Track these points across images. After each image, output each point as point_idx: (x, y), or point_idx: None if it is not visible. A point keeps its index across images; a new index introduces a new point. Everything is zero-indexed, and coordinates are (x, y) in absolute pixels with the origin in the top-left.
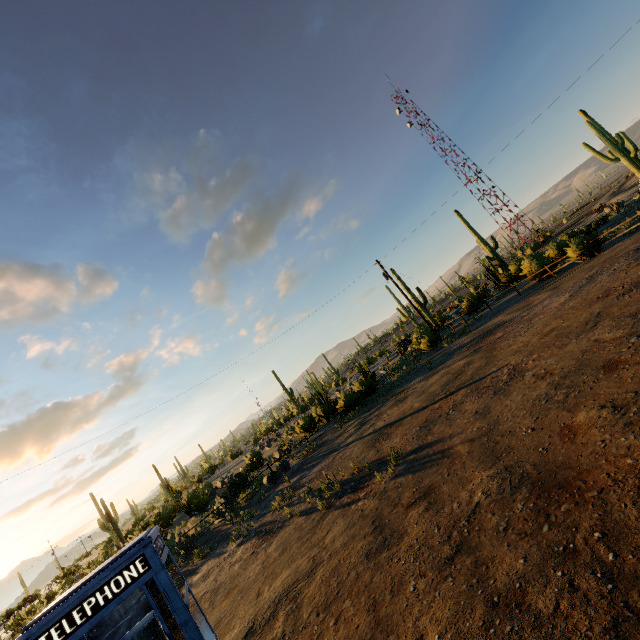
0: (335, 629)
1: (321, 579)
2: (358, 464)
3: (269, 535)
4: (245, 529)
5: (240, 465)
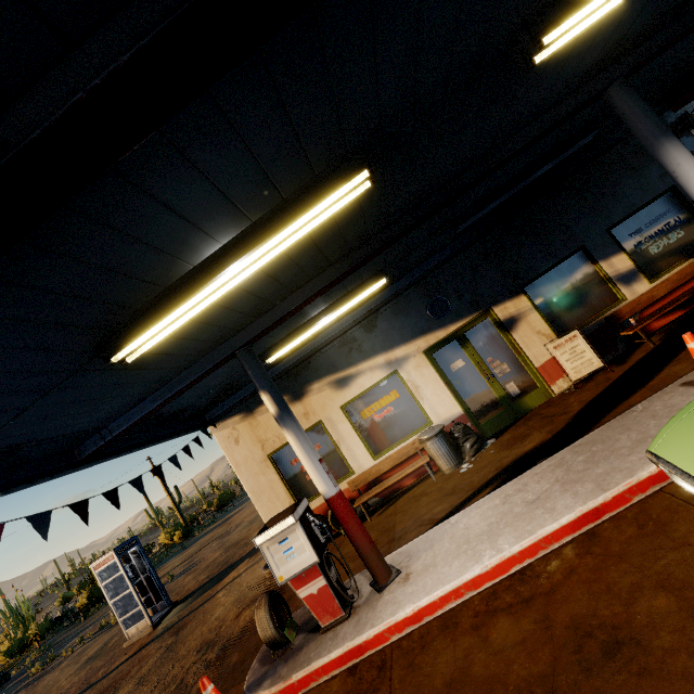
0: None
1: None
2: None
3: (47, 674)
4: None
5: None
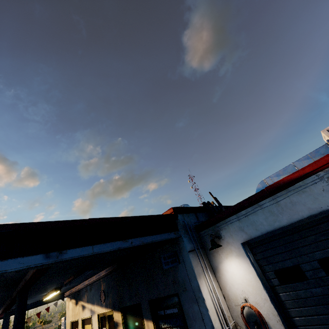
0: None
1: None
2: None
3: None
4: None
5: (51, 327)
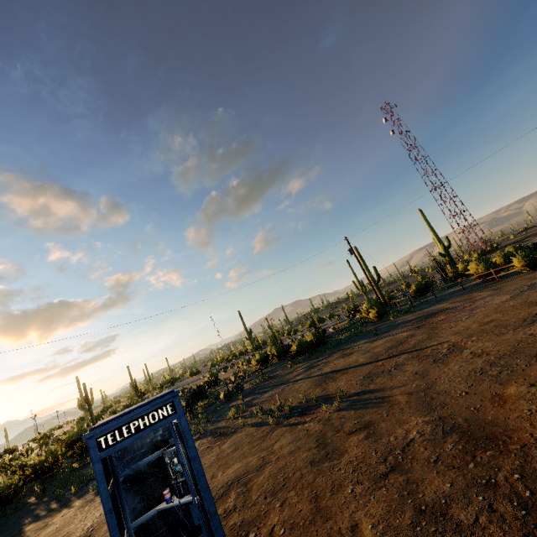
0: (280, 509)
1: (269, 473)
2: (305, 396)
3: (223, 436)
4: (202, 429)
5: (197, 382)
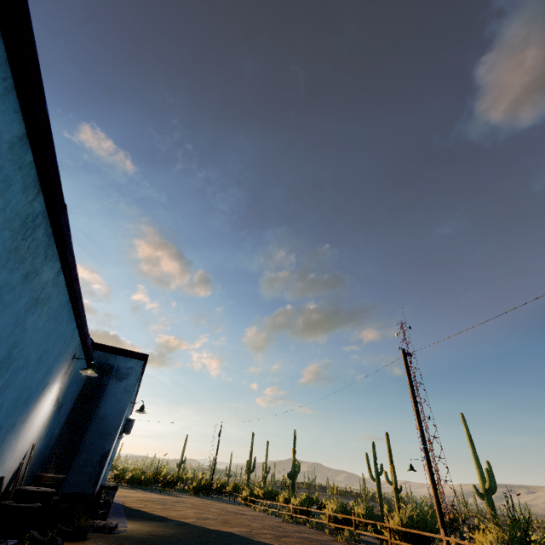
0: None
1: None
2: None
3: None
4: None
5: None
